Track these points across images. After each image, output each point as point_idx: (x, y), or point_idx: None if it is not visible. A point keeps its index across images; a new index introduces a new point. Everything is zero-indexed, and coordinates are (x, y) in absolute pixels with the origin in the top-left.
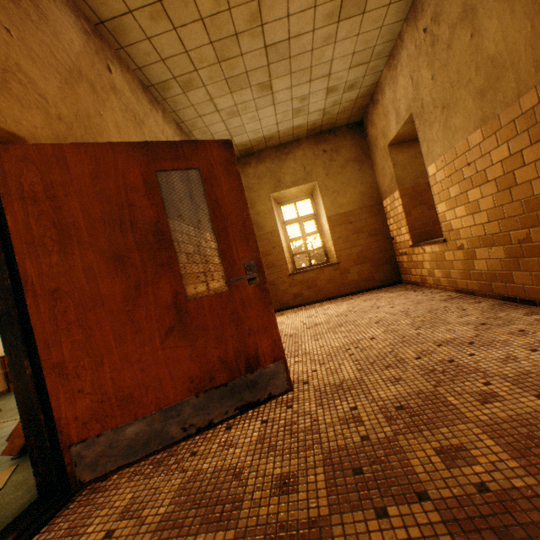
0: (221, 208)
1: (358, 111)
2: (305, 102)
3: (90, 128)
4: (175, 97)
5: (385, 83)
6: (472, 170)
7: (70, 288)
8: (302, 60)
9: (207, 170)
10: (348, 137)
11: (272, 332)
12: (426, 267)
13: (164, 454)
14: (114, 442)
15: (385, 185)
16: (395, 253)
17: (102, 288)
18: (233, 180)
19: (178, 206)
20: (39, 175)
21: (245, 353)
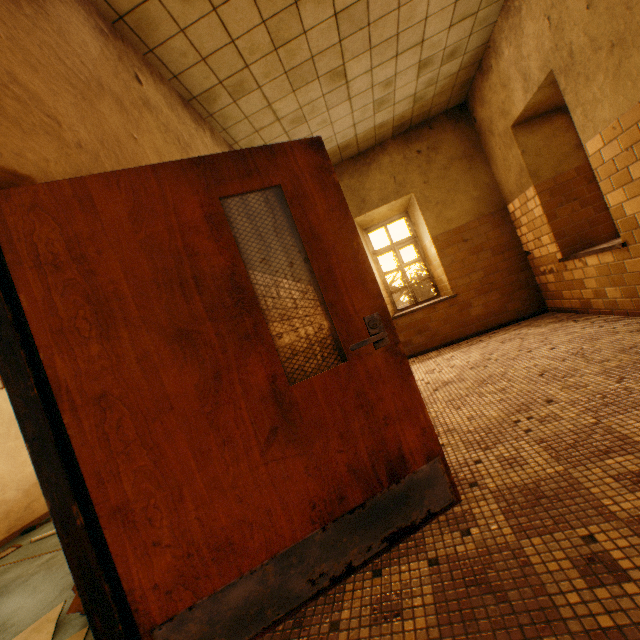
0: (320, 240)
1: (460, 90)
2: (389, 88)
3: (123, 157)
4: (224, 109)
5: (500, 38)
6: None
7: (122, 391)
8: (385, 26)
9: (292, 186)
10: (449, 127)
11: (418, 415)
12: (590, 286)
13: (287, 622)
14: (214, 615)
15: (509, 182)
16: (532, 273)
17: (167, 384)
18: (331, 197)
19: (246, 250)
20: (57, 227)
21: (383, 453)
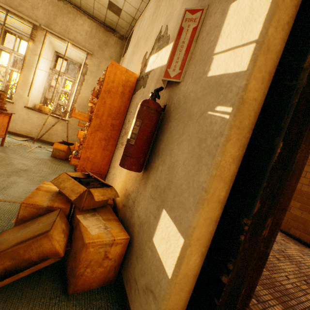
0: None
1: None
2: None
3: None
4: None
5: None
6: None
7: None
8: None
9: None
10: None
11: None
12: None
13: None
14: None
15: None
16: None
17: None
18: None
19: None
20: None
21: None
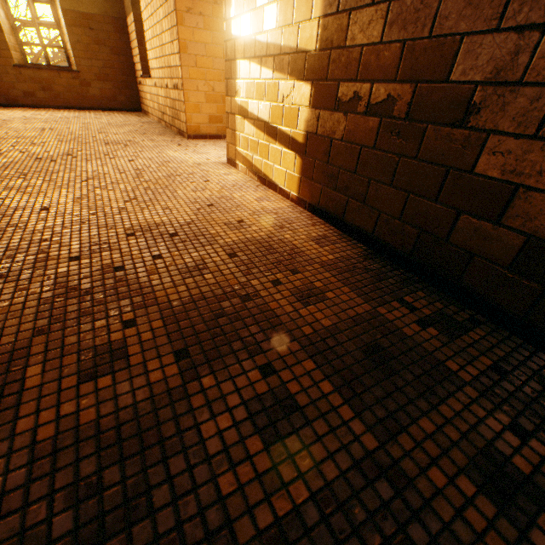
0: None
1: None
2: None
3: None
4: None
5: None
6: (153, 22)
7: None
8: None
9: None
10: None
11: None
12: (148, 98)
13: None
14: None
15: (126, 0)
16: (137, 81)
17: None
18: None
19: None
20: None
21: None
